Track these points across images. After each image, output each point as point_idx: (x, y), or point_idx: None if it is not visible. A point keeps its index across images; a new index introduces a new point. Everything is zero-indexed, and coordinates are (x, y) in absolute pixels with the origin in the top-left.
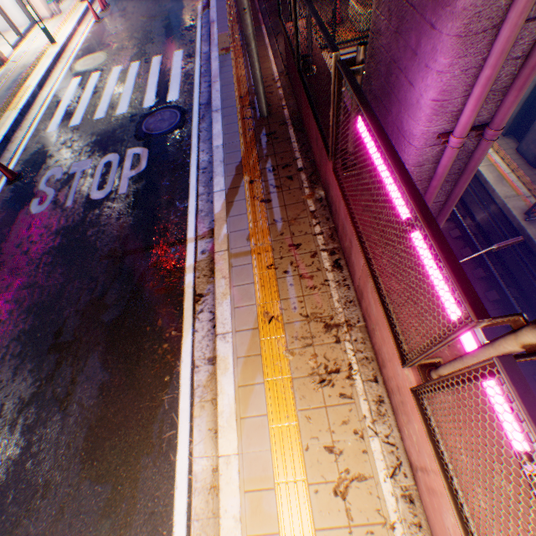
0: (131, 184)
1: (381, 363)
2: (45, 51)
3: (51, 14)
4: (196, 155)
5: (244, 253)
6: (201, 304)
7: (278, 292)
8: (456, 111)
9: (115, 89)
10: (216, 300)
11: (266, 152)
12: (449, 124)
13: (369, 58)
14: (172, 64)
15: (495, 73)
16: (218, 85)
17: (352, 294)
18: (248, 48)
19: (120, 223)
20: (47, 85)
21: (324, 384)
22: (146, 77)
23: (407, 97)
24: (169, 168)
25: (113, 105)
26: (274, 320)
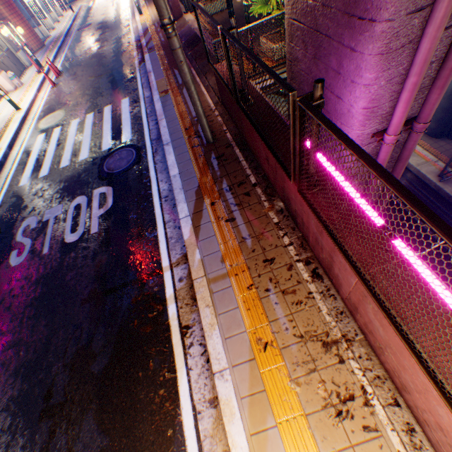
0: (101, 222)
1: (400, 386)
2: (12, 117)
3: (15, 87)
4: (156, 185)
5: (222, 276)
6: (189, 336)
7: (265, 313)
8: (384, 113)
9: (76, 138)
10: (204, 332)
11: (219, 173)
12: (380, 124)
13: (290, 80)
14: (122, 110)
15: (420, 78)
16: (164, 121)
17: (340, 304)
18: (188, 91)
19: (96, 262)
20: (16, 144)
21: (342, 417)
22: (101, 124)
23: (336, 108)
24: (134, 201)
25: (75, 153)
26: (269, 346)
